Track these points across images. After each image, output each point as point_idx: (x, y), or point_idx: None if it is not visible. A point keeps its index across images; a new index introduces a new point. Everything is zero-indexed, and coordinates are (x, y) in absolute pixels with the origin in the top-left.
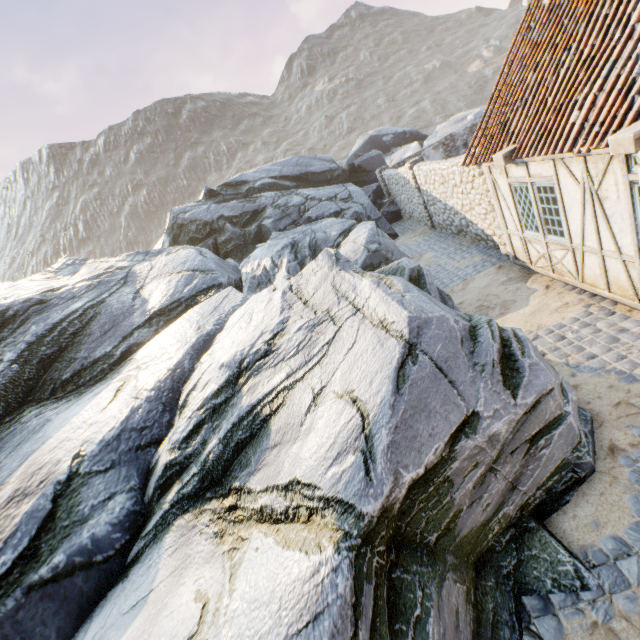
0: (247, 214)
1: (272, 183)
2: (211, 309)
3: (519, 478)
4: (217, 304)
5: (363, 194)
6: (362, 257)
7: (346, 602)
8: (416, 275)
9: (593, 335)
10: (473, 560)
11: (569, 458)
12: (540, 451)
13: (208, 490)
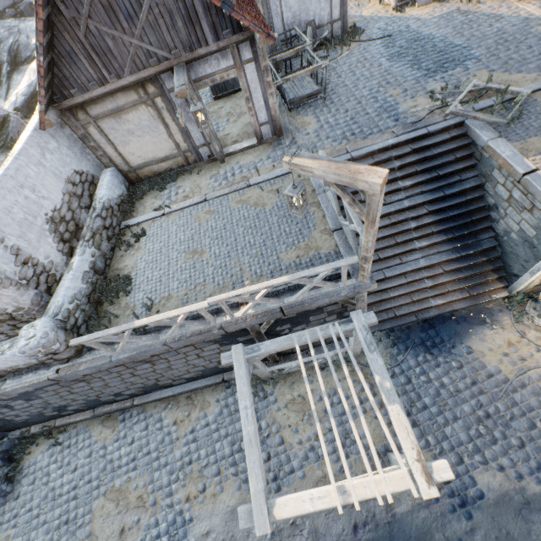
0: None
1: None
2: None
3: None
4: None
5: None
6: (35, 81)
7: None
8: (1, 122)
9: None
10: None
11: None
12: None
13: None
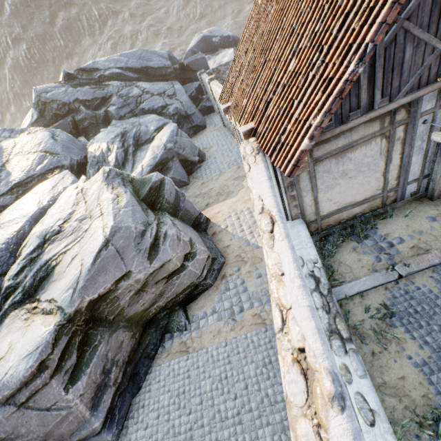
0: (97, 99)
1: (119, 73)
2: (50, 188)
3: (164, 292)
4: (55, 184)
5: (184, 93)
6: (160, 153)
7: (49, 343)
8: (159, 185)
9: (249, 219)
10: (143, 323)
11: (196, 282)
12: (174, 281)
13: (28, 299)
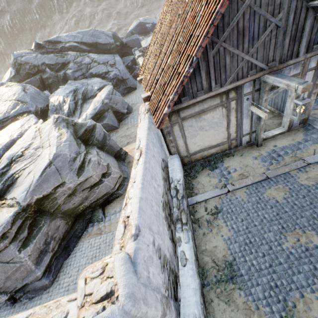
0: (59, 64)
1: (75, 46)
2: (19, 126)
3: (89, 197)
4: (23, 124)
5: (121, 64)
6: (99, 106)
7: (9, 222)
8: (92, 128)
9: None
10: (74, 215)
11: (110, 191)
12: (95, 190)
13: None
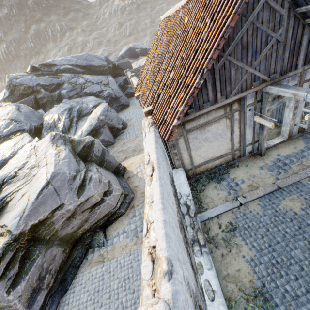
0: (53, 85)
1: (70, 68)
2: (12, 145)
3: (89, 218)
4: (16, 142)
5: (114, 83)
6: (95, 122)
7: None
8: (90, 144)
9: None
10: (72, 241)
11: (112, 211)
12: (96, 210)
13: None
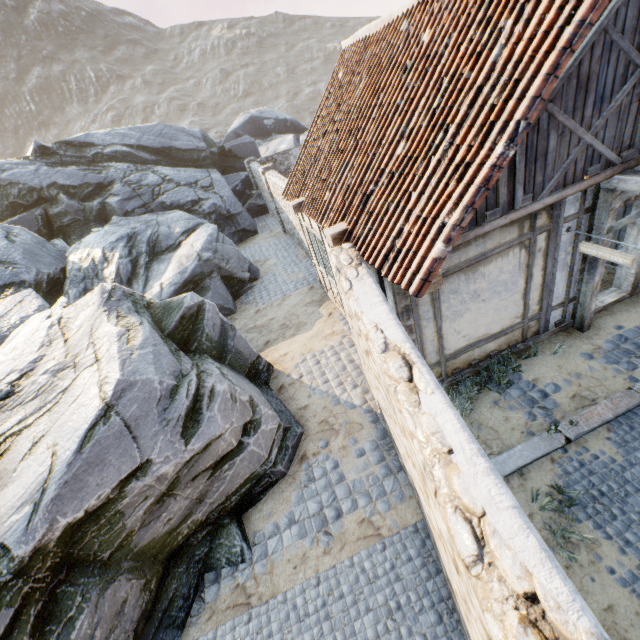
0: (89, 186)
1: (126, 152)
2: None
3: (206, 494)
4: (5, 312)
5: (225, 185)
6: (192, 265)
7: None
8: (195, 311)
9: (335, 363)
10: (164, 557)
11: (259, 471)
12: (225, 473)
13: None
